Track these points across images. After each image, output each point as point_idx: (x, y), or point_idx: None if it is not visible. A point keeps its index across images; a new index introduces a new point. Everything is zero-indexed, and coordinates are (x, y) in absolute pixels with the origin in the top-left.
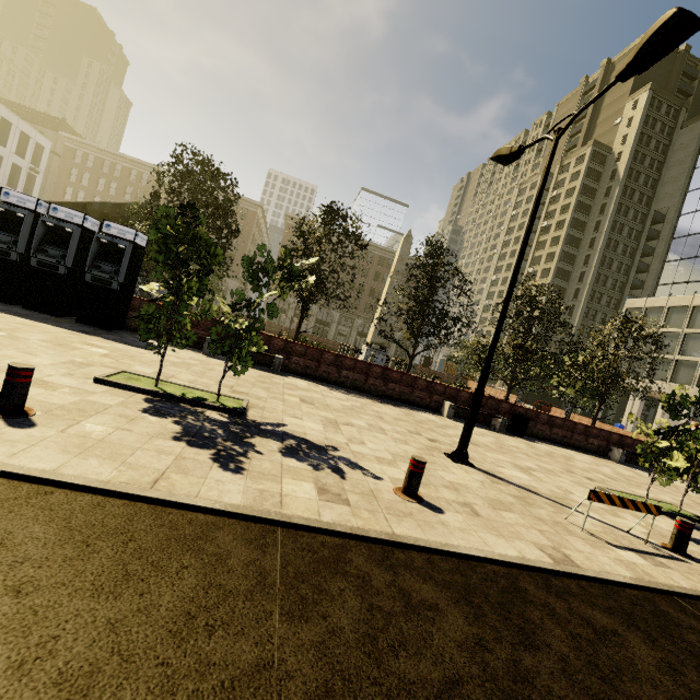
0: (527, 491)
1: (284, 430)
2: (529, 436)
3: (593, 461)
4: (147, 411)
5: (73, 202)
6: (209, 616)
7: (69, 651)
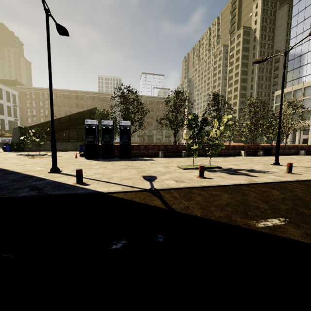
0: (304, 167)
1: (235, 168)
2: (270, 155)
3: (297, 157)
4: (210, 172)
5: (32, 115)
6: (310, 191)
7: (307, 196)
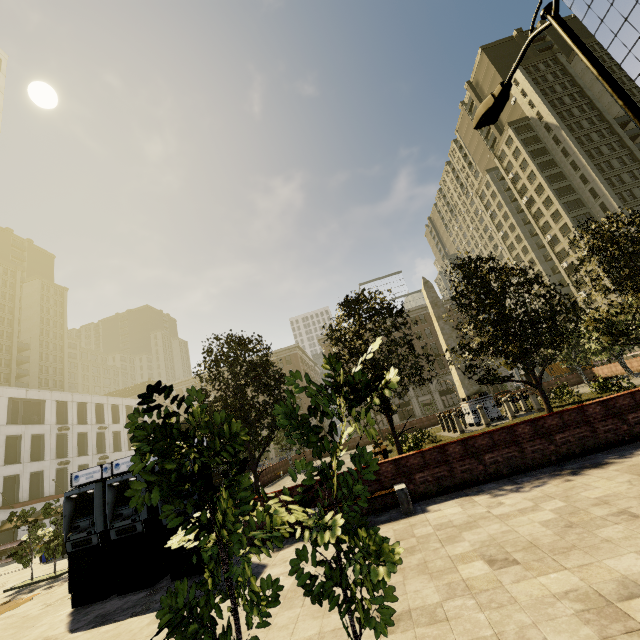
0: None
1: None
2: None
3: None
4: None
5: None
6: None
7: None
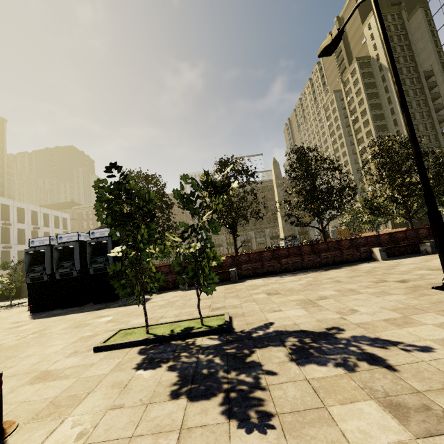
0: None
1: (275, 329)
2: None
3: None
4: (140, 366)
5: None
6: None
7: None
